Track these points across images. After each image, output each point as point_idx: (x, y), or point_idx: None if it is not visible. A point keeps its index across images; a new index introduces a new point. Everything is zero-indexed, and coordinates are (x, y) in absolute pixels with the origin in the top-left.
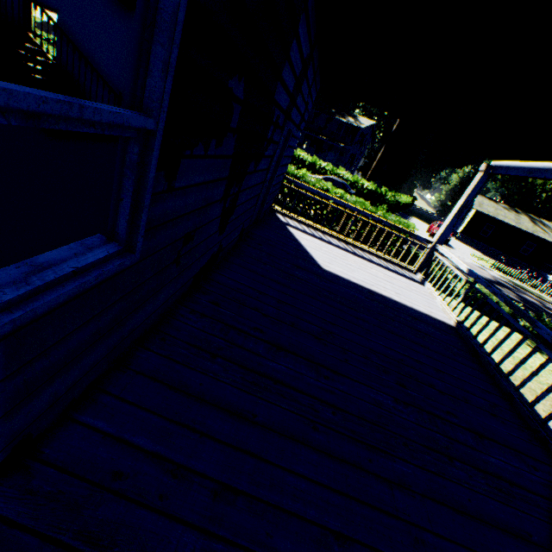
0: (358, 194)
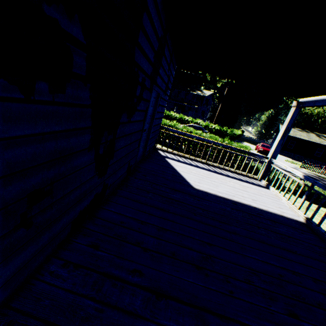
0: (209, 132)
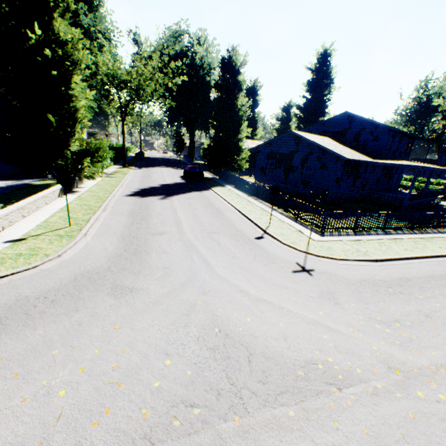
0: None
